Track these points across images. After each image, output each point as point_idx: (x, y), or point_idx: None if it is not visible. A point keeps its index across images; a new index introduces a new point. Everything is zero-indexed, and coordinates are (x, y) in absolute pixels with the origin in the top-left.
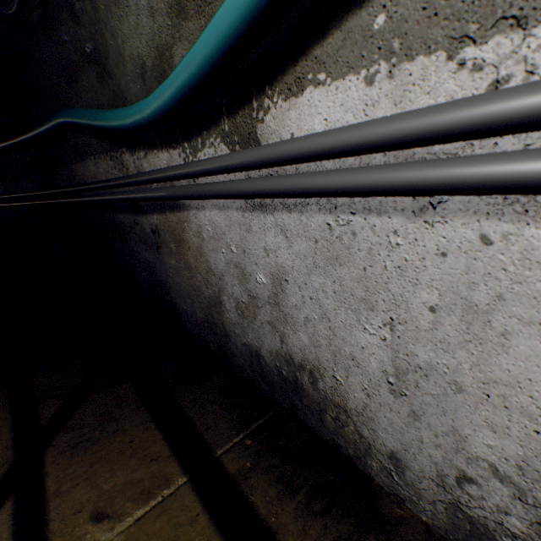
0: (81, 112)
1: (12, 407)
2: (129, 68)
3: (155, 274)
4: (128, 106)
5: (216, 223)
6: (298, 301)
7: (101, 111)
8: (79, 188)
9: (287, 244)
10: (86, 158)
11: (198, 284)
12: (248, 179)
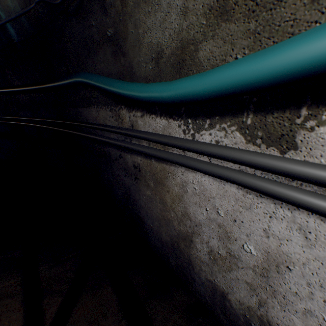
0: (97, 78)
1: (24, 298)
2: (144, 51)
3: (129, 193)
4: (143, 83)
5: (206, 187)
6: (301, 292)
7: (115, 80)
8: (82, 124)
9: (304, 243)
10: (91, 106)
11: (169, 217)
12: (289, 186)
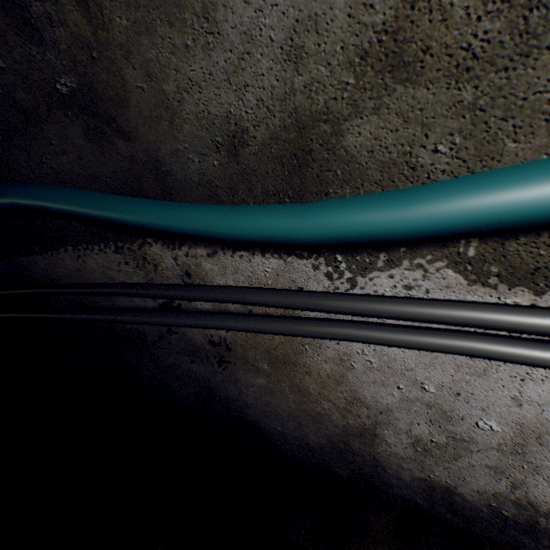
0: (66, 196)
1: None
2: (190, 130)
3: (210, 388)
4: (221, 205)
5: (394, 356)
6: None
7: (130, 199)
8: (43, 291)
9: None
10: (54, 248)
11: (320, 410)
12: None
